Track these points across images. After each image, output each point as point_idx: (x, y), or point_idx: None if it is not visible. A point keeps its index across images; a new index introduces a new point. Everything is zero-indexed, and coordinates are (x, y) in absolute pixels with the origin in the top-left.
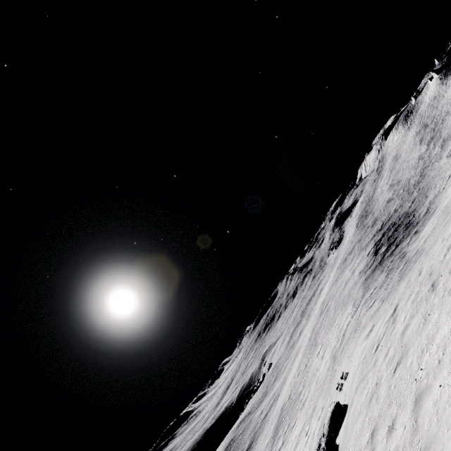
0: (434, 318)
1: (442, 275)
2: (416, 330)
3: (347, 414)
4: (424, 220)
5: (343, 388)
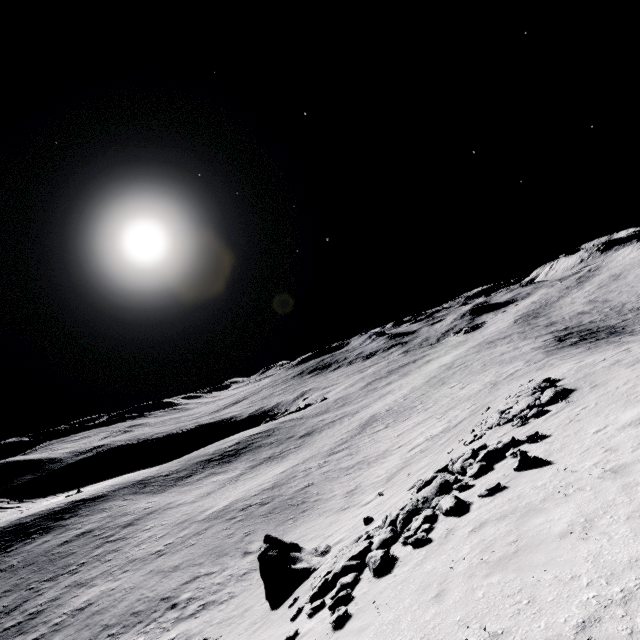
0: None
1: None
2: None
3: (564, 379)
4: None
5: None
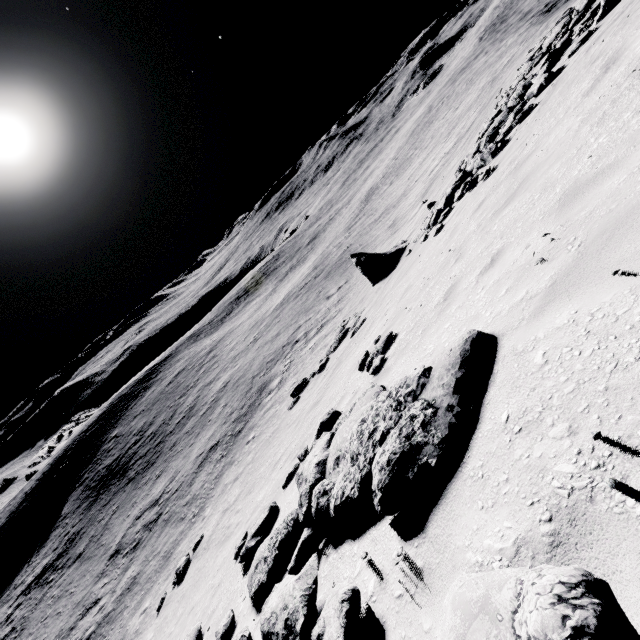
0: None
1: None
2: None
3: None
4: None
5: None
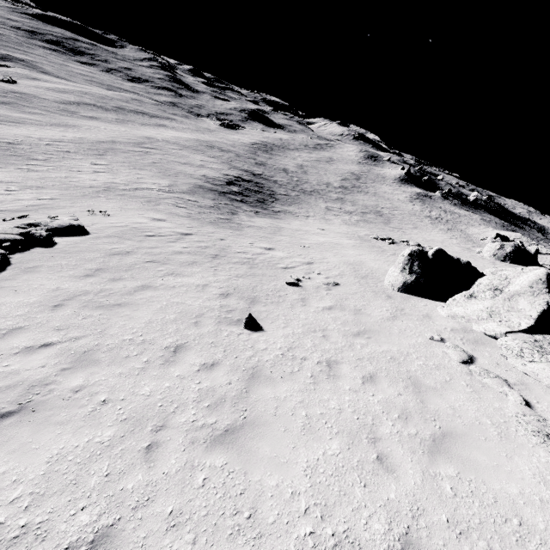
0: (196, 270)
1: (225, 259)
2: (182, 261)
3: (84, 237)
4: (268, 214)
5: (94, 218)
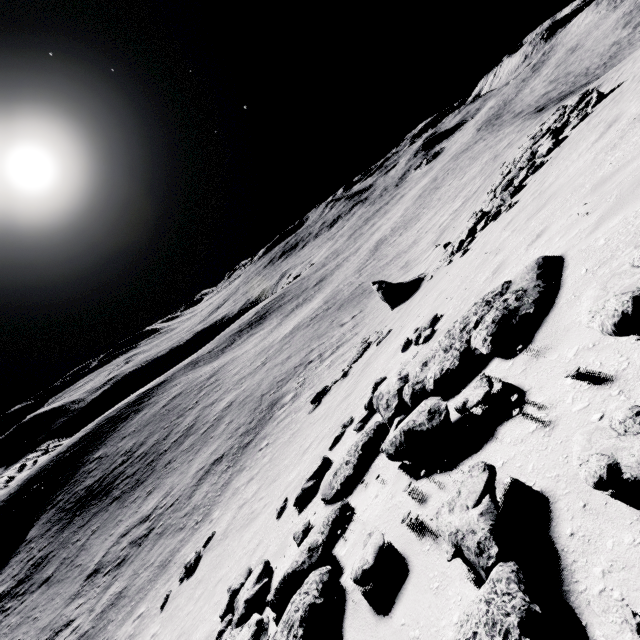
0: None
1: None
2: None
3: None
4: None
5: None
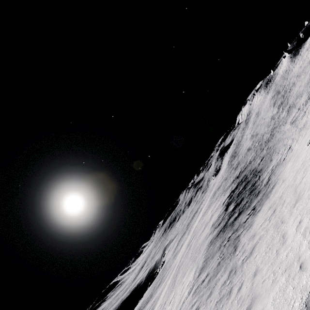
0: None
1: None
2: None
3: None
4: (263, 196)
5: None
